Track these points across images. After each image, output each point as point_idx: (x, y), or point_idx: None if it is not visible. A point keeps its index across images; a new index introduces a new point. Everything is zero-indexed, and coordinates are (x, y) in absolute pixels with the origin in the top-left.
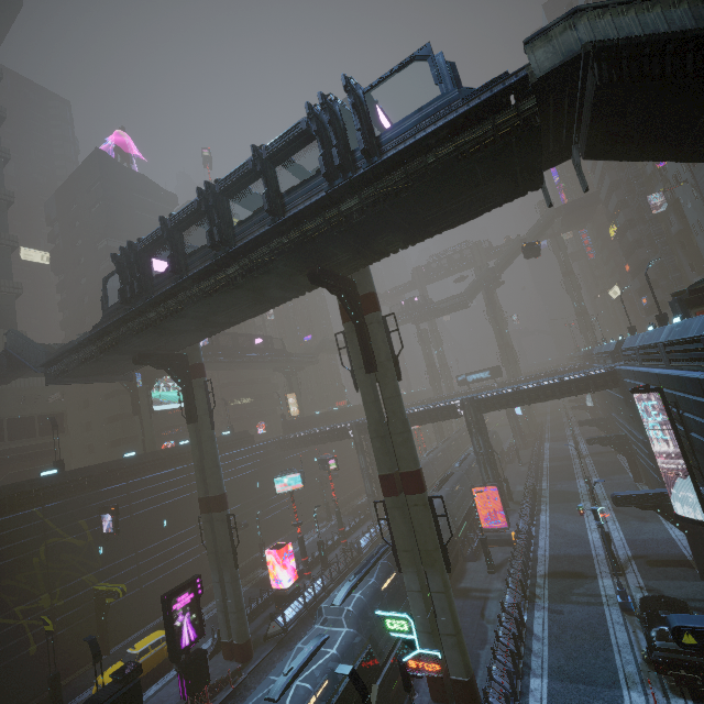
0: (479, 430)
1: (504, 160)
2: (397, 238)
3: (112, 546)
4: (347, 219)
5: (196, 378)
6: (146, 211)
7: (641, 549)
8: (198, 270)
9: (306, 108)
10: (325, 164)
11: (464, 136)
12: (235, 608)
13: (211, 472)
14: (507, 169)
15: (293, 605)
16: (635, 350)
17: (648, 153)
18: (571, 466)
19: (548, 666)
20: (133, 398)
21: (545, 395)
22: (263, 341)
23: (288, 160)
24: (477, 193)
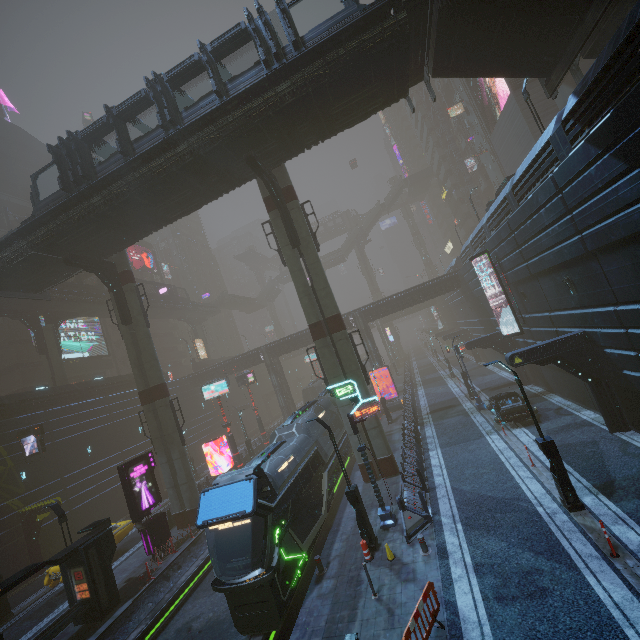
0: (368, 335)
1: (387, 60)
2: (313, 130)
3: (35, 472)
4: (281, 100)
5: (127, 284)
6: (27, 165)
7: (486, 386)
8: (149, 147)
9: (245, 11)
10: (264, 53)
11: (364, 36)
12: (186, 479)
13: (151, 365)
14: (389, 71)
15: None
16: (469, 246)
17: (468, 70)
18: (433, 367)
19: (439, 444)
20: (38, 338)
21: (413, 299)
22: (168, 289)
23: (222, 65)
24: (369, 91)
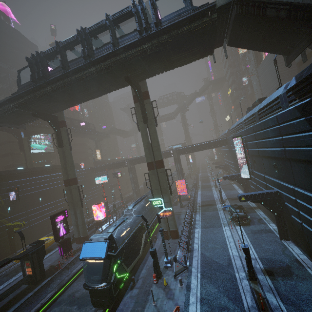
0: (178, 161)
1: (203, 37)
2: (161, 66)
3: (14, 207)
4: (145, 52)
5: (62, 127)
6: (20, 51)
7: (230, 196)
8: (76, 67)
9: (132, 1)
10: (139, 26)
11: (192, 24)
12: (82, 223)
13: (70, 168)
14: (204, 42)
15: (104, 225)
16: (234, 128)
17: (246, 45)
18: (208, 179)
19: (201, 226)
20: (20, 143)
21: (203, 147)
22: (85, 124)
23: (118, 25)
24: (192, 51)
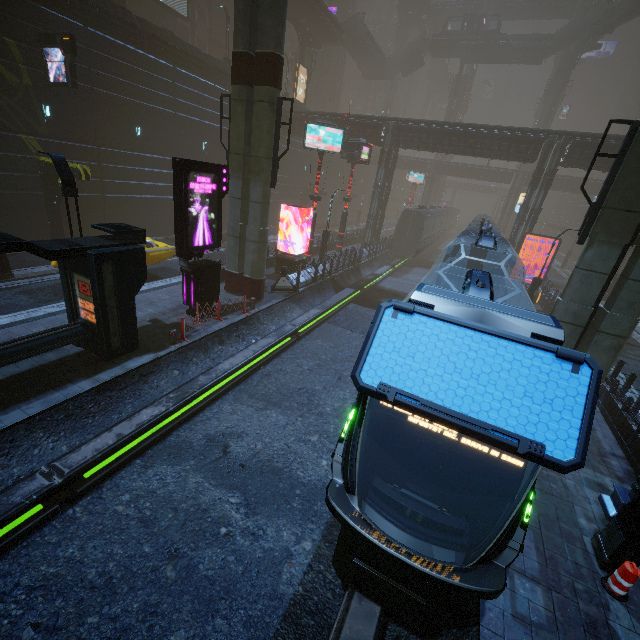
0: (548, 183)
1: None
2: None
3: (63, 116)
4: None
5: None
6: None
7: None
8: None
9: None
10: None
11: None
12: (259, 237)
13: (272, 0)
14: None
15: (302, 272)
16: None
17: None
18: (555, 271)
19: None
20: None
21: None
22: None
23: None
24: None
